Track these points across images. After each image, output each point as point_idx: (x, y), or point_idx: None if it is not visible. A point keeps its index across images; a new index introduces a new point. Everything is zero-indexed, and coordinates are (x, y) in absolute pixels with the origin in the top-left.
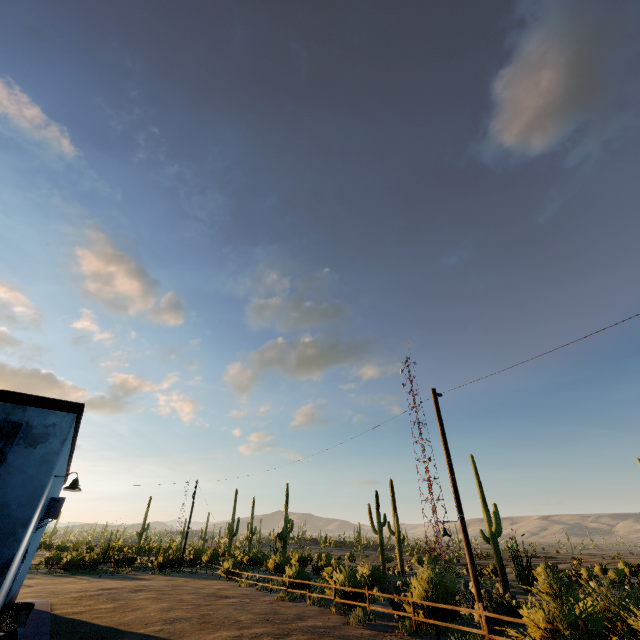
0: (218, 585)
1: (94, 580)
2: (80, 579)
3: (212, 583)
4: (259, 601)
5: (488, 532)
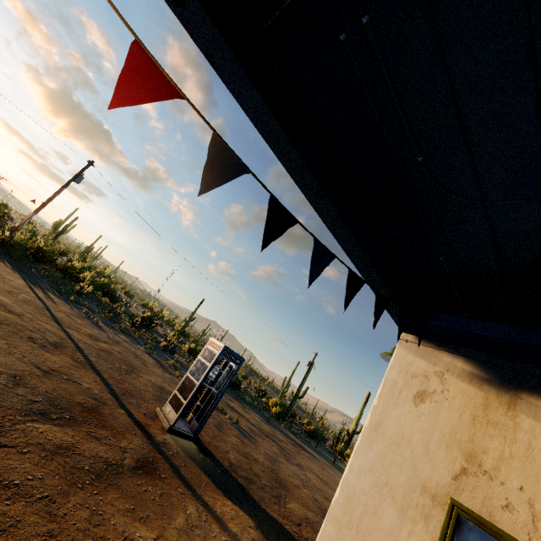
0: None
1: (280, 434)
2: (263, 421)
3: None
4: None
5: None
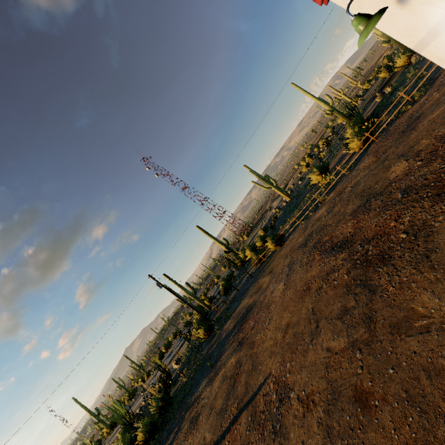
0: (307, 225)
1: (228, 358)
2: (211, 382)
3: (293, 240)
4: (444, 81)
5: (329, 108)
